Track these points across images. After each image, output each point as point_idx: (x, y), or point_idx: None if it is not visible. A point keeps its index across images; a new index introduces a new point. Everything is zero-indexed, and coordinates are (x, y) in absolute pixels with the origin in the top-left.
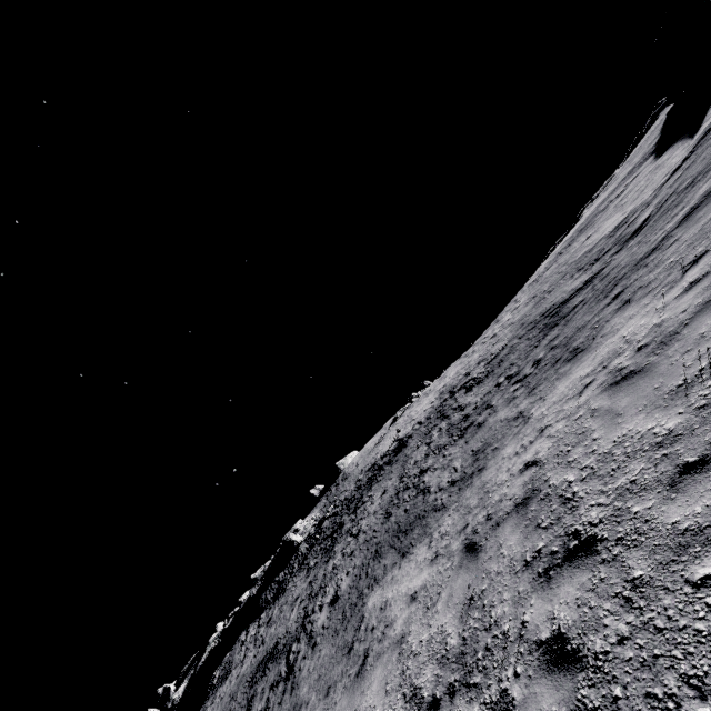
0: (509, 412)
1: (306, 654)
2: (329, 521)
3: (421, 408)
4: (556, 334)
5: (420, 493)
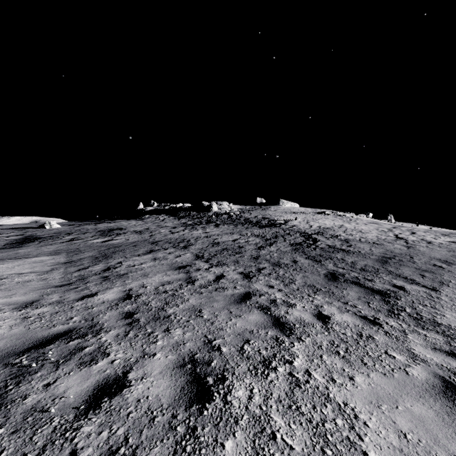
0: (130, 285)
1: (72, 243)
2: (225, 216)
3: (322, 222)
4: (254, 298)
5: (146, 252)
